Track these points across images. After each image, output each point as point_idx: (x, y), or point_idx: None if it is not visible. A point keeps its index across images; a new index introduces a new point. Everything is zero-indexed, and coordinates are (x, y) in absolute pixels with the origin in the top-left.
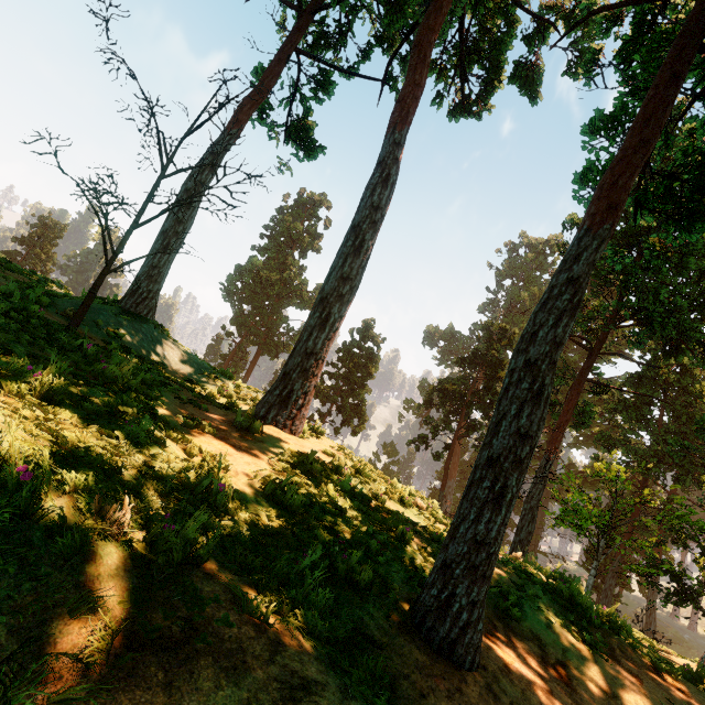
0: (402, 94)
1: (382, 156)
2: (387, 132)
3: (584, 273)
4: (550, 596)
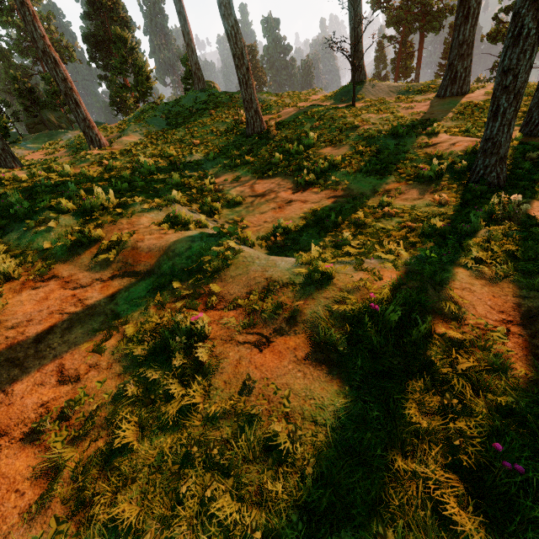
0: None
1: None
2: None
3: None
4: None
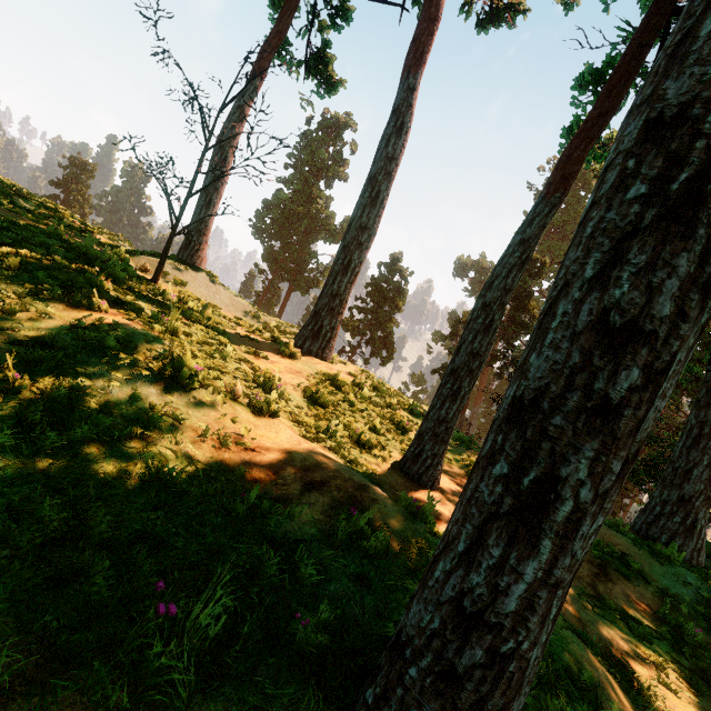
0: (417, 31)
1: (397, 104)
2: (401, 77)
3: (534, 235)
4: None
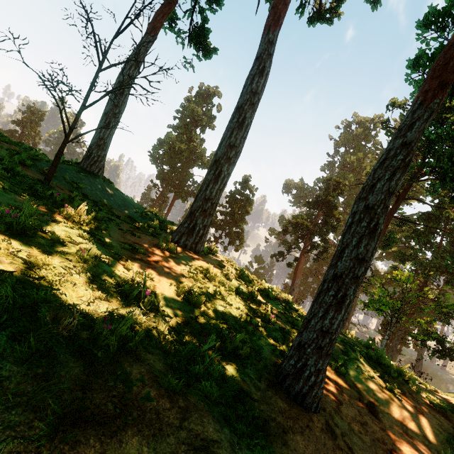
0: (275, 1)
1: (259, 53)
2: (263, 33)
3: (415, 139)
4: (364, 359)
